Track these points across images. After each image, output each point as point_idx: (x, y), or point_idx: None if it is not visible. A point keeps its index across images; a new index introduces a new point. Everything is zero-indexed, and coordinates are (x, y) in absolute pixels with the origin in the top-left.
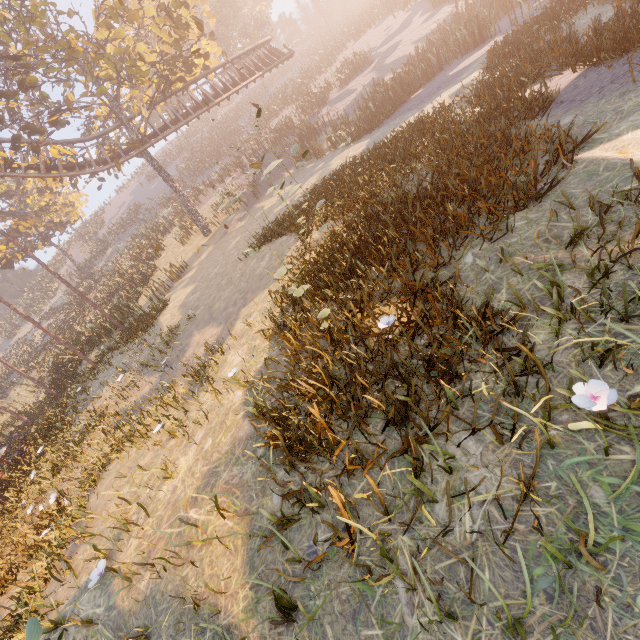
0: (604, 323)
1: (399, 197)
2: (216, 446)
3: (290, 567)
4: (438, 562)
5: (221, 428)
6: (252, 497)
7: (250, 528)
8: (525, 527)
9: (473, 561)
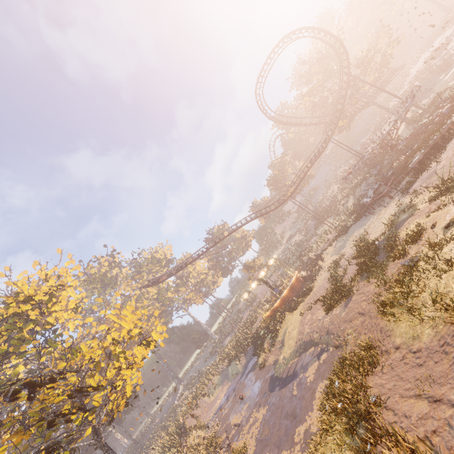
0: None
1: None
2: None
3: None
4: None
5: None
6: None
7: None
8: None
9: None
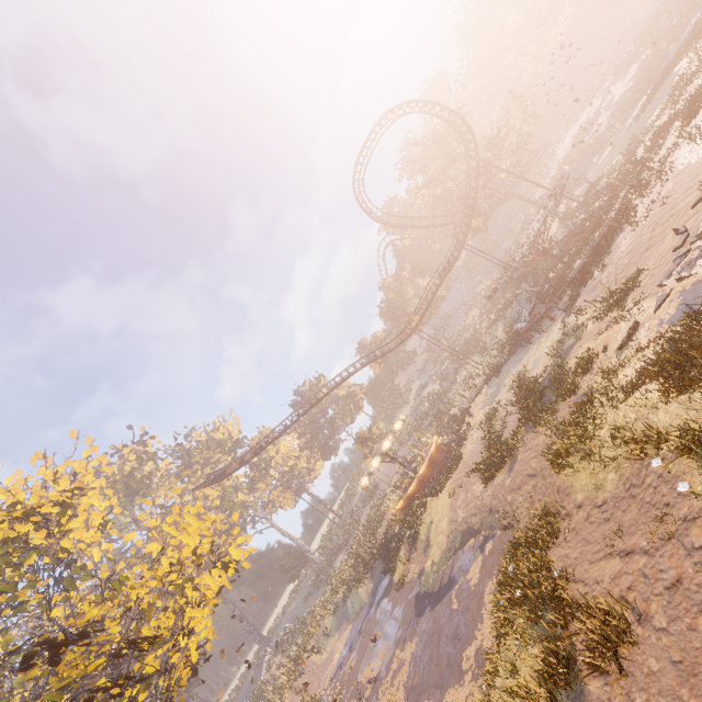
0: None
1: None
2: None
3: None
4: None
5: None
6: None
7: None
8: None
9: None
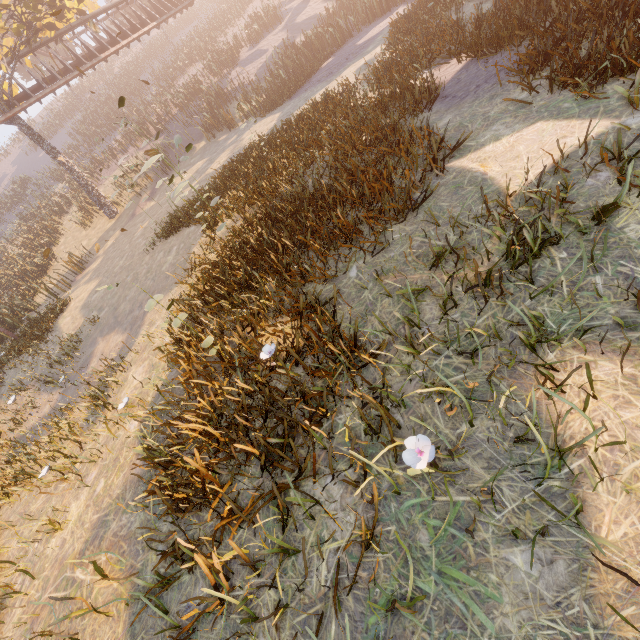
0: (449, 355)
1: (301, 190)
2: (108, 489)
3: (168, 632)
4: (296, 616)
5: (114, 466)
6: (138, 551)
7: (134, 589)
8: (367, 574)
9: (322, 615)
